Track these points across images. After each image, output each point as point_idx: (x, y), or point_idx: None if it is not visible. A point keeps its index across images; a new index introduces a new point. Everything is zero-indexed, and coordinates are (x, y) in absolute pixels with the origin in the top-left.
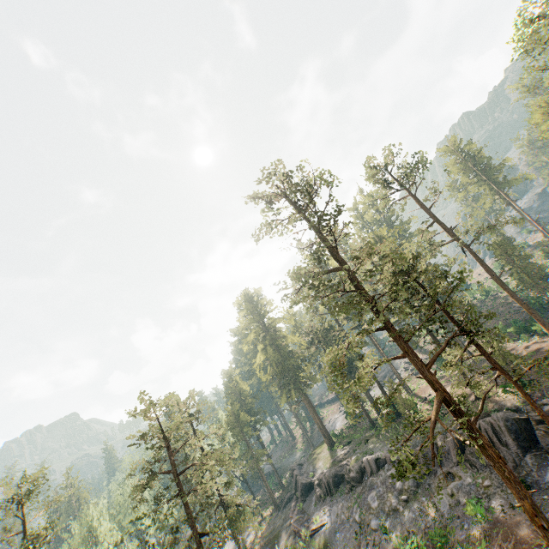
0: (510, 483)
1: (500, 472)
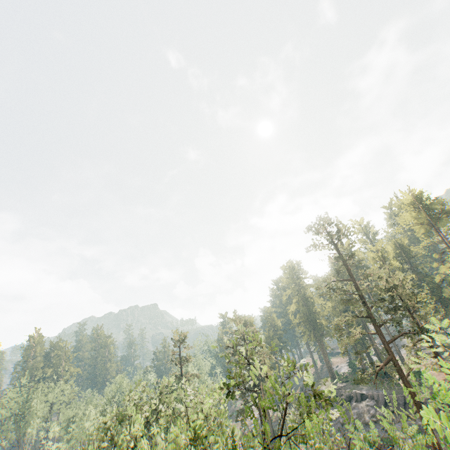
0: (418, 409)
1: (414, 402)
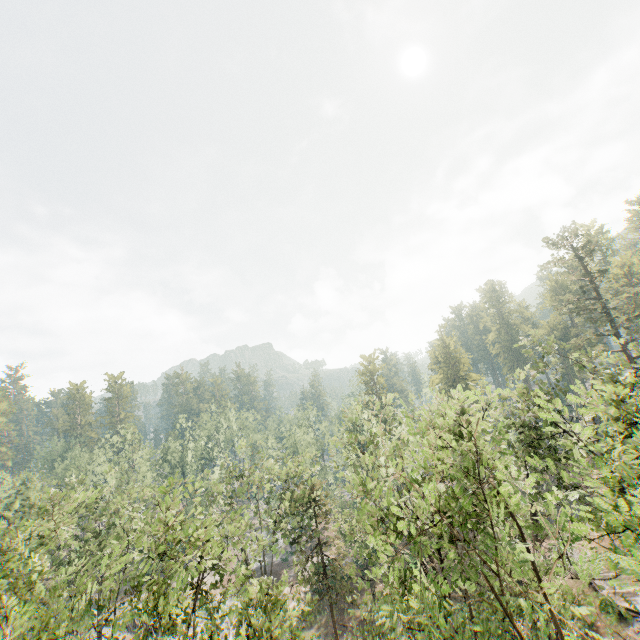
0: None
1: None
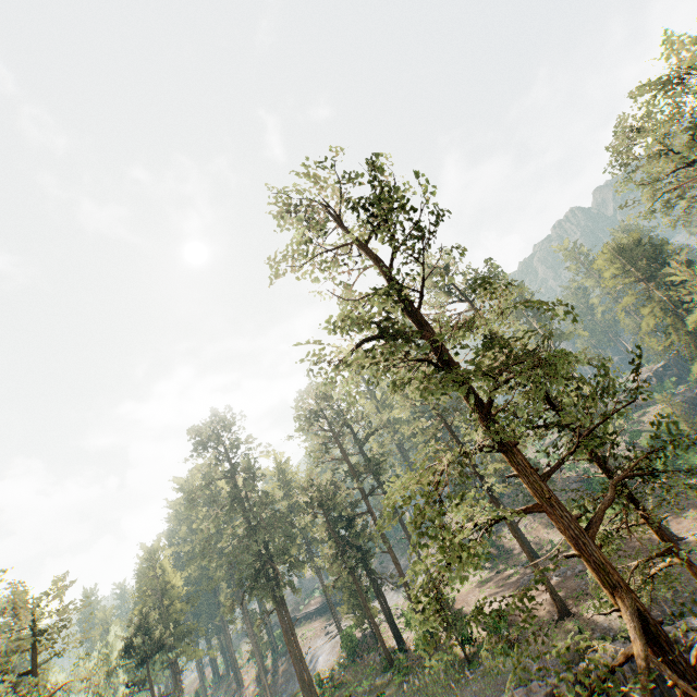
0: None
1: None
